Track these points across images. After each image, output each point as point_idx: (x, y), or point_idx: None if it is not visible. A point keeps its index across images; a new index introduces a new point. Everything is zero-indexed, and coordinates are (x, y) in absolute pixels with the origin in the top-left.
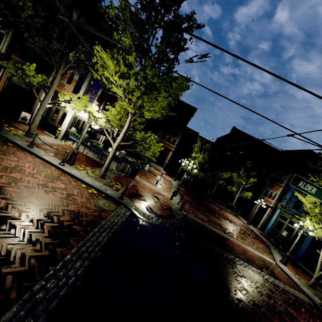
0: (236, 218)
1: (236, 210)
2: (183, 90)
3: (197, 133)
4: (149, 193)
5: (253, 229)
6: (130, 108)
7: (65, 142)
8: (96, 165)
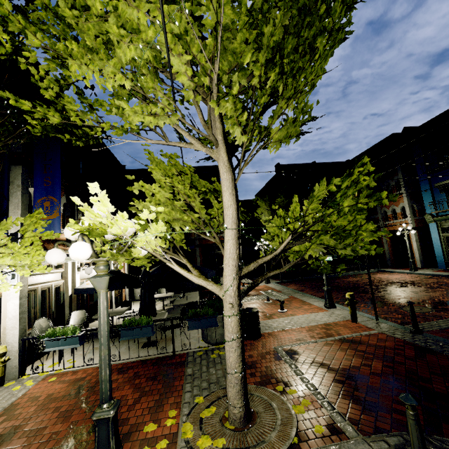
0: (389, 274)
1: (373, 264)
2: (345, 11)
3: None
4: (333, 346)
5: (429, 272)
6: (240, 127)
7: (35, 372)
8: (166, 376)
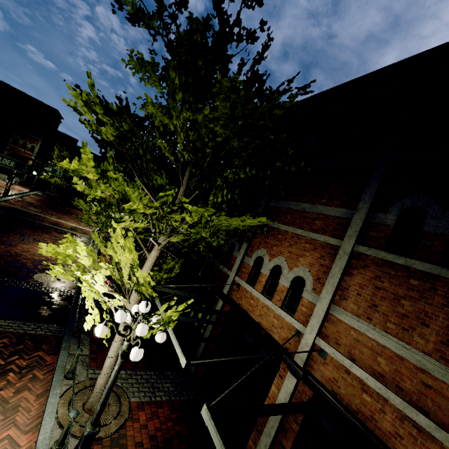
0: None
1: None
2: None
3: (76, 139)
4: None
5: None
6: None
7: None
8: None
